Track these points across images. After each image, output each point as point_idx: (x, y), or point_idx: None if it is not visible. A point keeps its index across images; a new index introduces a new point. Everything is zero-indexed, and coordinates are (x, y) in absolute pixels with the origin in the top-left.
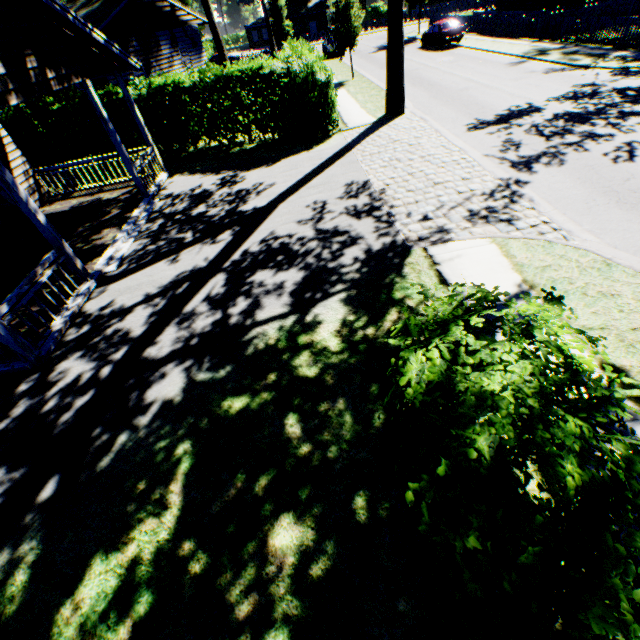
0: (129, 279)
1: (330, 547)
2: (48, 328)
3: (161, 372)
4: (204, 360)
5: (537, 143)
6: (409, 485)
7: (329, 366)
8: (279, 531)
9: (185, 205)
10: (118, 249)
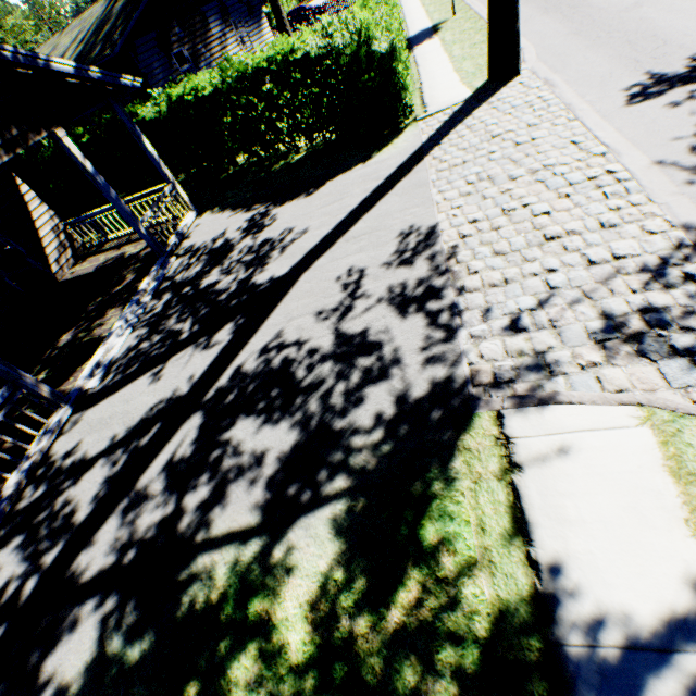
0: (106, 403)
1: None
2: None
3: (76, 615)
4: (126, 608)
5: None
6: None
7: None
8: None
9: (199, 268)
10: (110, 348)
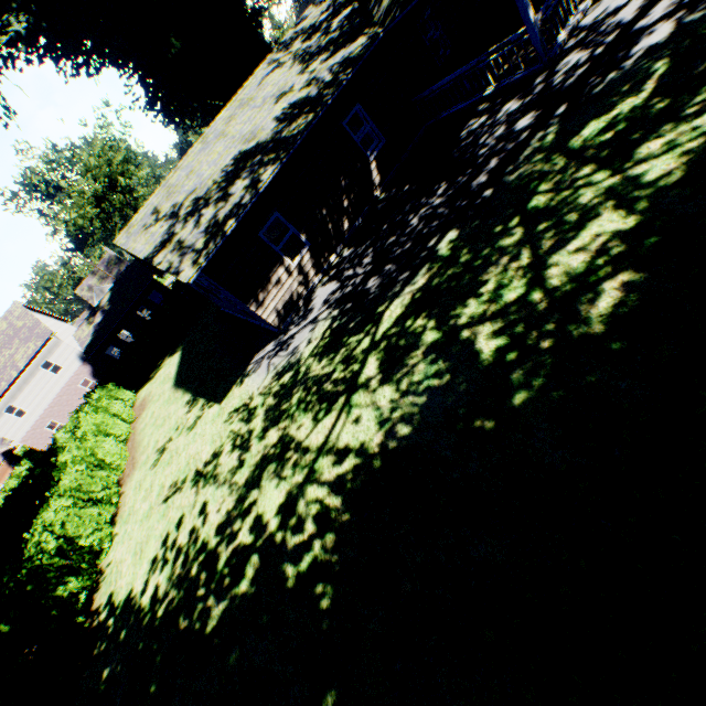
0: None
1: None
2: (555, 41)
3: (648, 33)
4: (696, 7)
5: None
6: None
7: None
8: None
9: None
10: None
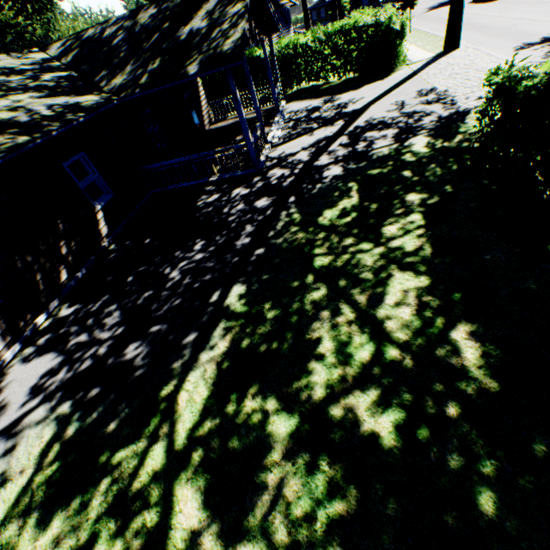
0: (287, 144)
1: (435, 198)
2: (259, 159)
3: (327, 168)
4: (349, 163)
5: None
6: (493, 101)
7: (422, 157)
8: (409, 197)
9: (304, 114)
10: (275, 134)
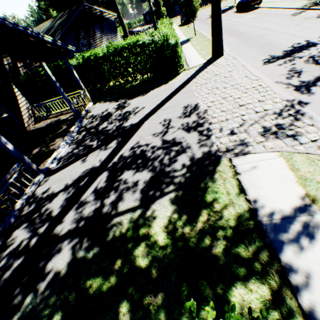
0: (60, 172)
1: None
2: (13, 207)
3: (59, 247)
4: (83, 240)
5: (314, 70)
6: None
7: (156, 259)
8: None
9: (97, 122)
10: (59, 152)
